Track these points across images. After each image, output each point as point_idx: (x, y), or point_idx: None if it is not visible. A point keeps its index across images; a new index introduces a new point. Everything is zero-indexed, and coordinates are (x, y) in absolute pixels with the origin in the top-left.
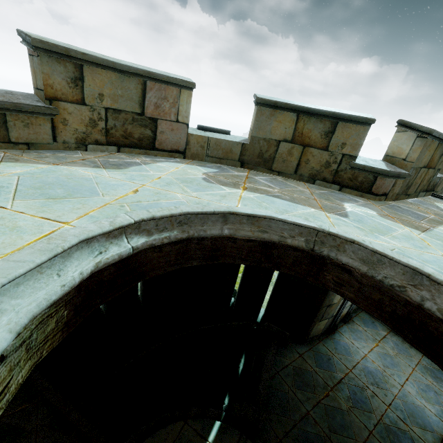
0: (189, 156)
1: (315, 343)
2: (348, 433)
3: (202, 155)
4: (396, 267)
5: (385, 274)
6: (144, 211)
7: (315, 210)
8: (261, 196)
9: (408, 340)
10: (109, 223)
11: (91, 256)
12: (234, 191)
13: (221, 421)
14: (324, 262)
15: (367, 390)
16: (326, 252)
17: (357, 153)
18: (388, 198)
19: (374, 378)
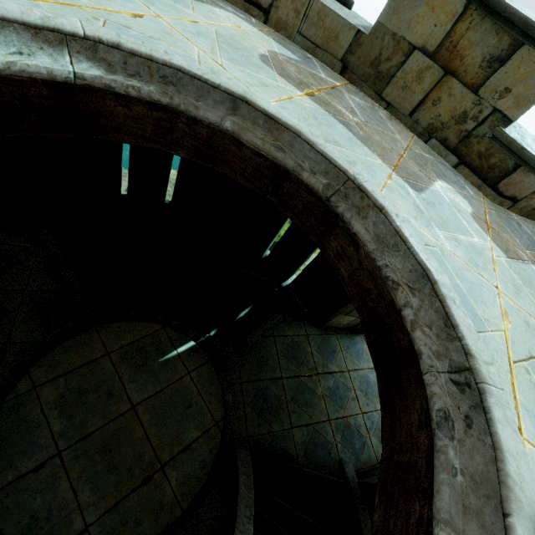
0: (273, 22)
1: (329, 333)
2: (307, 410)
3: (292, 28)
4: (408, 260)
5: (389, 263)
6: (112, 32)
7: (382, 164)
8: (322, 113)
9: (368, 341)
10: (40, 16)
11: (2, 49)
12: (289, 88)
13: (196, 343)
14: (336, 223)
15: (352, 392)
16: (342, 209)
17: (517, 115)
18: (516, 208)
19: (367, 388)
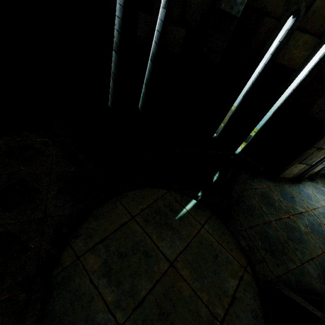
0: None
1: (281, 184)
2: (304, 246)
3: None
4: None
5: None
6: None
7: None
8: None
9: None
10: None
11: None
12: None
13: (197, 200)
14: None
15: (324, 226)
16: None
17: None
18: None
19: None
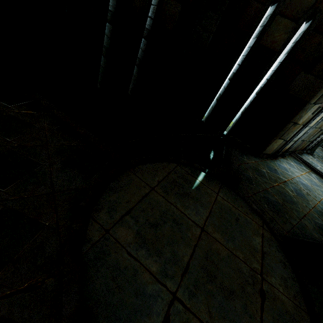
0: None
1: (264, 159)
2: (296, 206)
3: None
4: None
5: None
6: None
7: None
8: None
9: None
10: None
11: None
12: None
13: (205, 172)
14: None
15: (303, 191)
16: None
17: None
18: None
19: (306, 187)
